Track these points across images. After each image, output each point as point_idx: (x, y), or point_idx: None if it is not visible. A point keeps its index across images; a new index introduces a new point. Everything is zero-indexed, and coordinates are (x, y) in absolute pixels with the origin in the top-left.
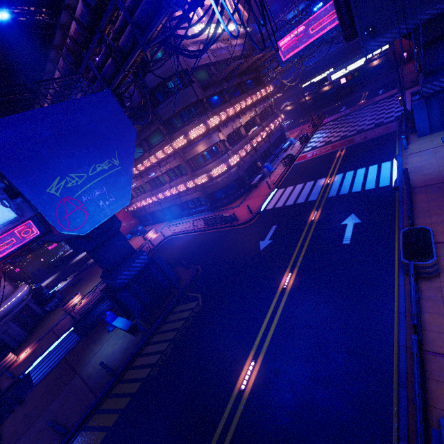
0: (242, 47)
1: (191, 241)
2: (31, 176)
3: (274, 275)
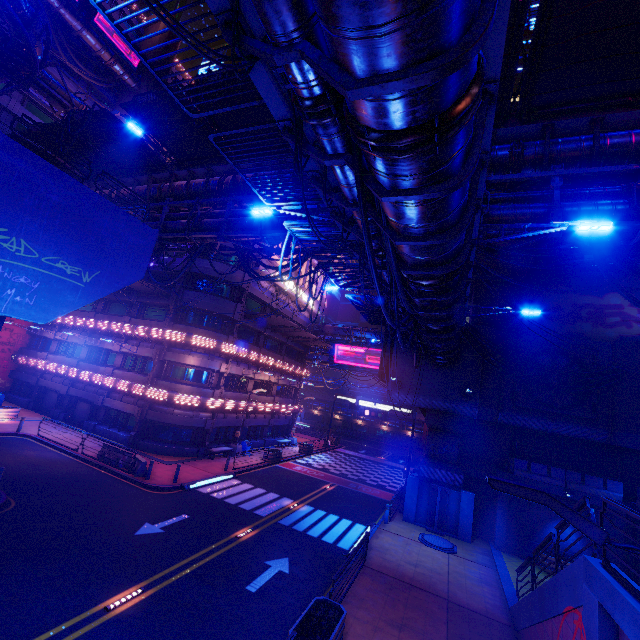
0: (307, 321)
1: (51, 461)
2: None
3: (114, 581)
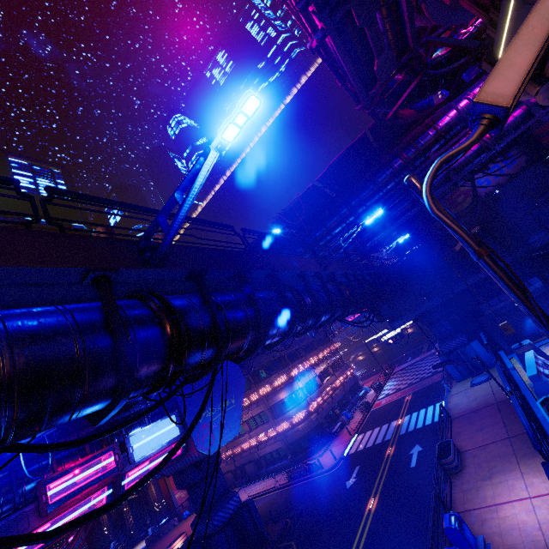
0: None
1: (273, 499)
2: (191, 407)
3: (361, 504)
